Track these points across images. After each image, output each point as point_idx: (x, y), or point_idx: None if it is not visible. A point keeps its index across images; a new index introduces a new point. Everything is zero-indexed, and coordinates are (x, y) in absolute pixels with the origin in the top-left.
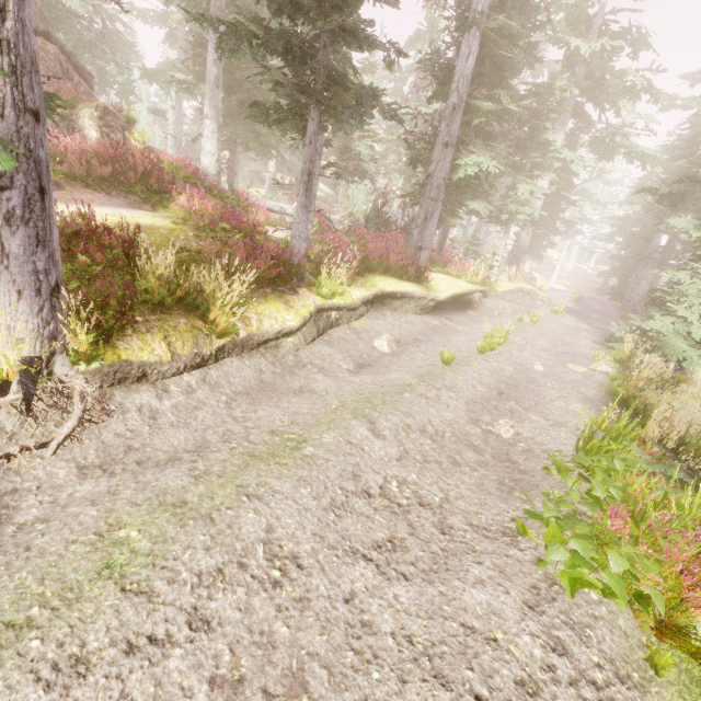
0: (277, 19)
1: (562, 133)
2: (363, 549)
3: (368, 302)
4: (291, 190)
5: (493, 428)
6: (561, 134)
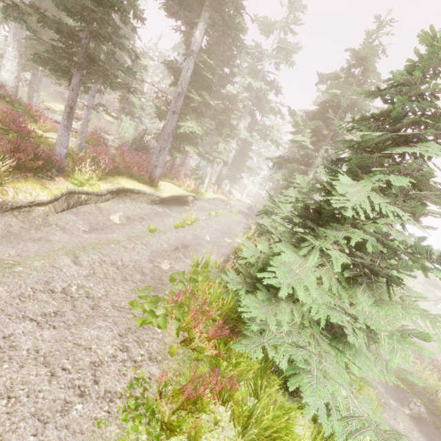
0: (58, 9)
1: (244, 122)
2: (32, 316)
3: (114, 193)
4: None
5: (160, 265)
6: (243, 122)
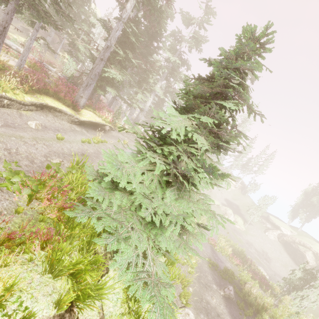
0: None
1: (160, 83)
2: None
3: (39, 107)
4: (48, 50)
5: (52, 160)
6: (160, 83)
